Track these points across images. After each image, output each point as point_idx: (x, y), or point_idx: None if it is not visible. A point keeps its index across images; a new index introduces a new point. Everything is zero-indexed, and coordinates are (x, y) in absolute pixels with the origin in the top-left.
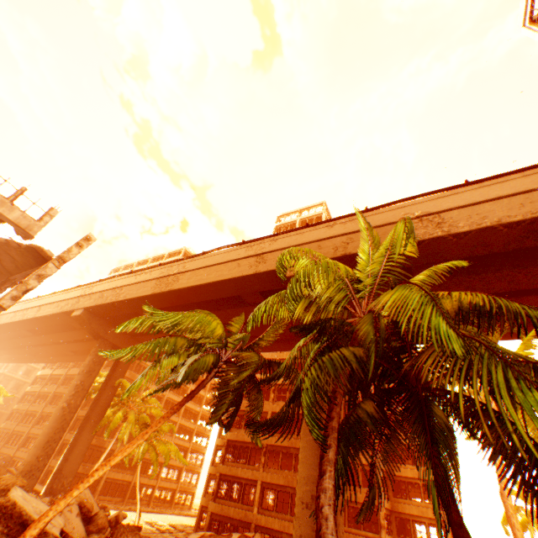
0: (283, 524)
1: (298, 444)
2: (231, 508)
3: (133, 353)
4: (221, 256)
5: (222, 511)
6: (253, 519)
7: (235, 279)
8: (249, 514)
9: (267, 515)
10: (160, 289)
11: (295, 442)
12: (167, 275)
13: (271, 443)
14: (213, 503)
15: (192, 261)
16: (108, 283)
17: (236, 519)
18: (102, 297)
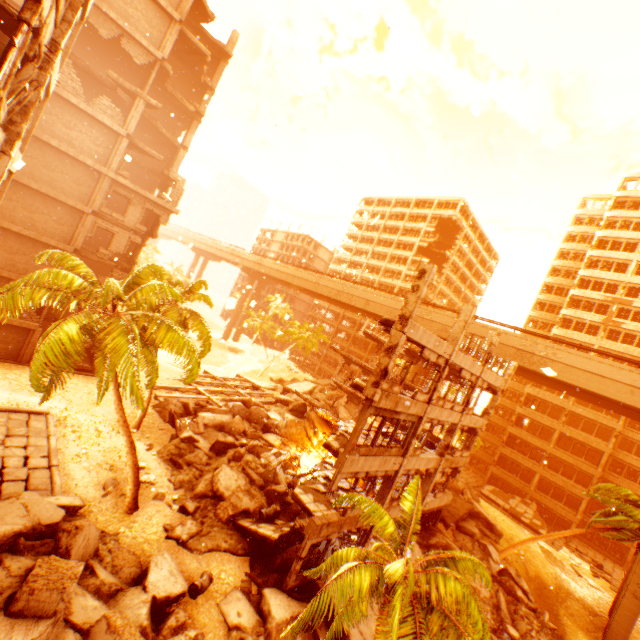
0: (555, 507)
1: (583, 467)
2: (509, 477)
3: (604, 522)
4: (607, 369)
5: (501, 475)
6: (528, 492)
7: (621, 402)
8: (525, 488)
9: (542, 496)
10: (520, 363)
11: (580, 465)
12: (530, 352)
13: (555, 454)
14: (493, 468)
15: (565, 353)
16: (448, 318)
17: (512, 485)
18: (444, 331)
